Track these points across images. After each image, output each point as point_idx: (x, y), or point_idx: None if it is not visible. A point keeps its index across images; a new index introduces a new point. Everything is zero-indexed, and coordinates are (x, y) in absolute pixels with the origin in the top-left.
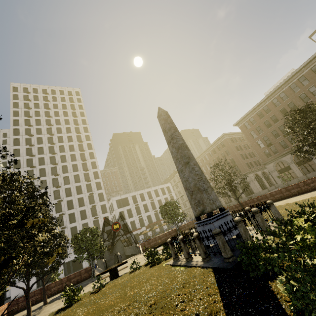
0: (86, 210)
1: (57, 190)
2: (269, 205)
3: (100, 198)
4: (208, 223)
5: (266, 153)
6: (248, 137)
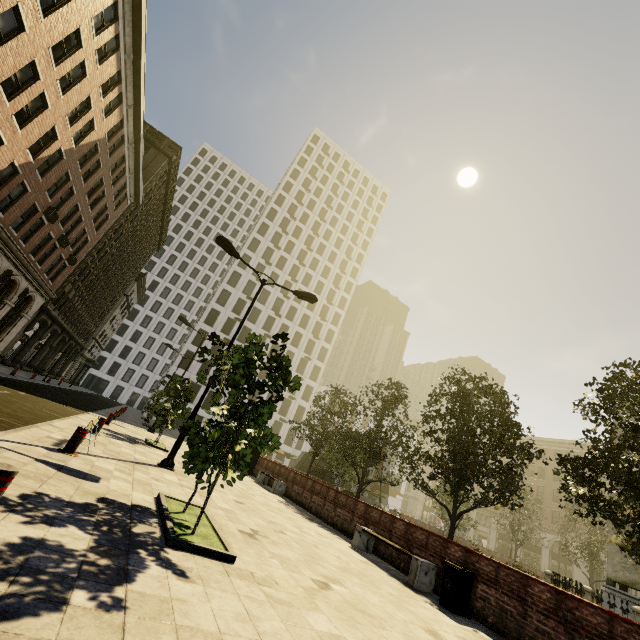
0: None
1: (273, 317)
2: None
3: (313, 374)
4: (639, 605)
5: None
6: None
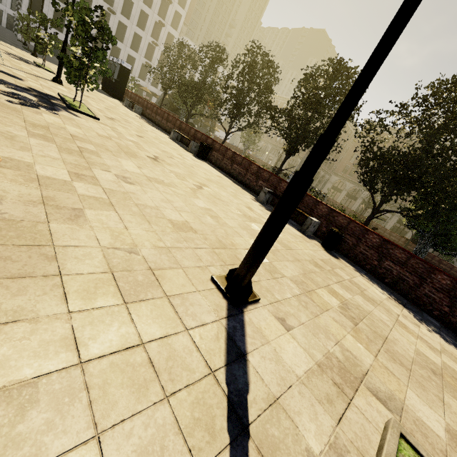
0: (149, 17)
1: None
2: (326, 197)
3: (174, 22)
4: None
5: (346, 168)
6: (357, 143)
